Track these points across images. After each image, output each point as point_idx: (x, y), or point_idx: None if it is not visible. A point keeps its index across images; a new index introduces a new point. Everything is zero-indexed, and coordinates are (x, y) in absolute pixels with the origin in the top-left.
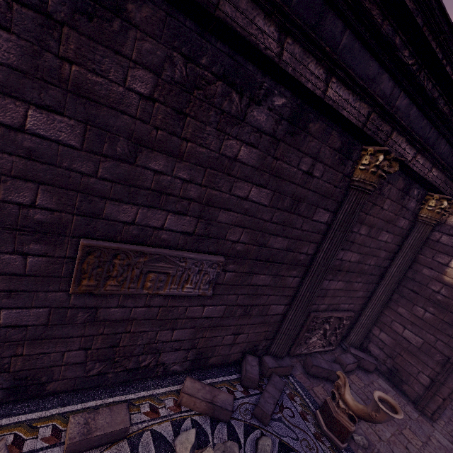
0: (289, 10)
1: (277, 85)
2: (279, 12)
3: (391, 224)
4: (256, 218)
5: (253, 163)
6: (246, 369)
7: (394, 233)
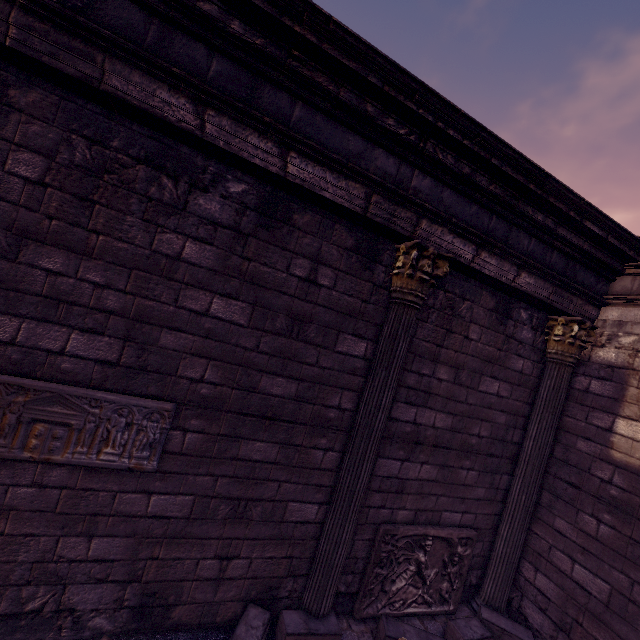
0: (197, 80)
1: (229, 169)
2: (188, 84)
3: (495, 364)
4: (229, 344)
5: (209, 264)
6: (235, 633)
7: (510, 380)
